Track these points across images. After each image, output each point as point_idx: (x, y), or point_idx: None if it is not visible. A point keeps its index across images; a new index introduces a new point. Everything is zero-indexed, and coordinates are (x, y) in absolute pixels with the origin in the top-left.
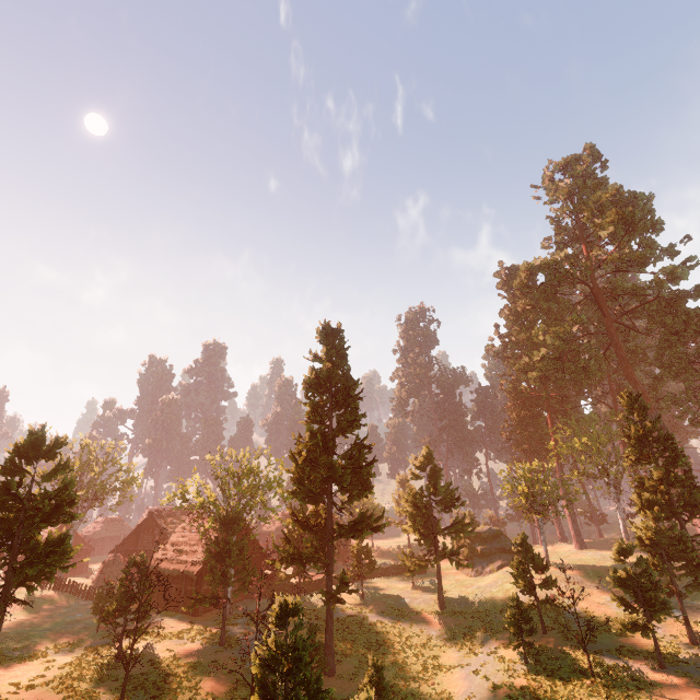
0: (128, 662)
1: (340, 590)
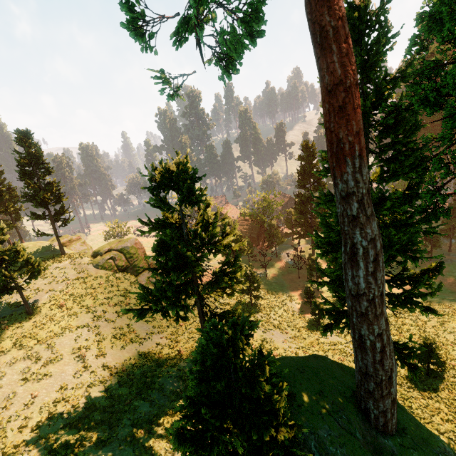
0: (265, 267)
1: None
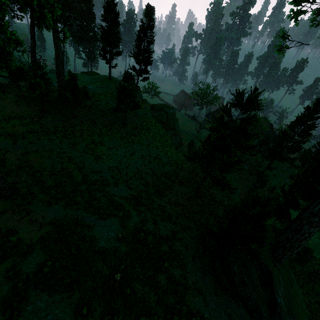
0: None
1: (273, 169)
